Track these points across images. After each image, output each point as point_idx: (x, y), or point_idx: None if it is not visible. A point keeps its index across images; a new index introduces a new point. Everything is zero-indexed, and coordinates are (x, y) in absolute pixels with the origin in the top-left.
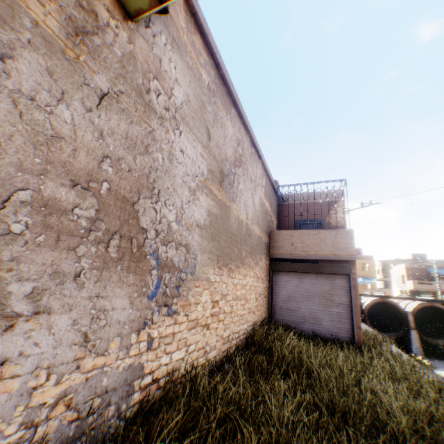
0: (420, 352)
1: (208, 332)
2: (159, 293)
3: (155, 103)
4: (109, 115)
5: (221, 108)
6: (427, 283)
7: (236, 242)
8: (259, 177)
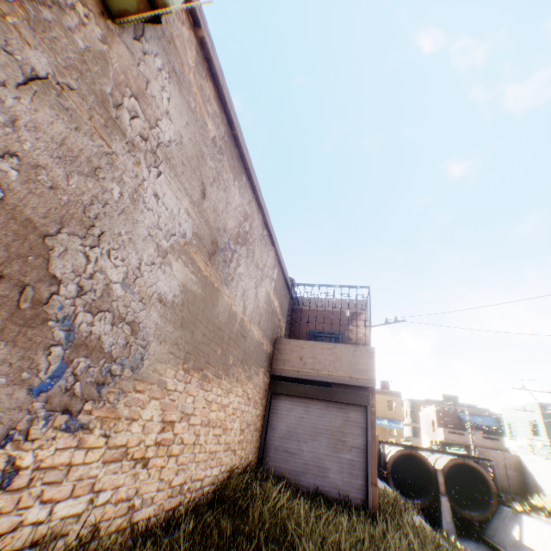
0: (453, 528)
1: (144, 472)
2: (57, 388)
3: (127, 124)
4: (40, 105)
5: (228, 170)
6: (460, 433)
7: (221, 340)
8: (269, 266)
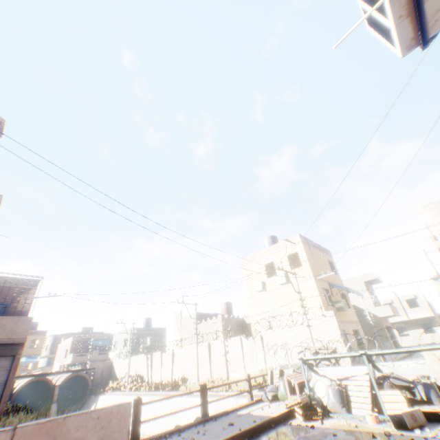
0: None
1: None
2: None
3: None
4: None
5: None
6: (85, 354)
7: None
8: None
